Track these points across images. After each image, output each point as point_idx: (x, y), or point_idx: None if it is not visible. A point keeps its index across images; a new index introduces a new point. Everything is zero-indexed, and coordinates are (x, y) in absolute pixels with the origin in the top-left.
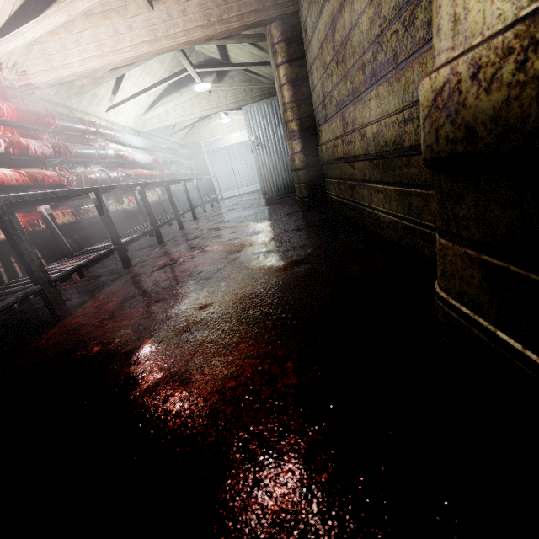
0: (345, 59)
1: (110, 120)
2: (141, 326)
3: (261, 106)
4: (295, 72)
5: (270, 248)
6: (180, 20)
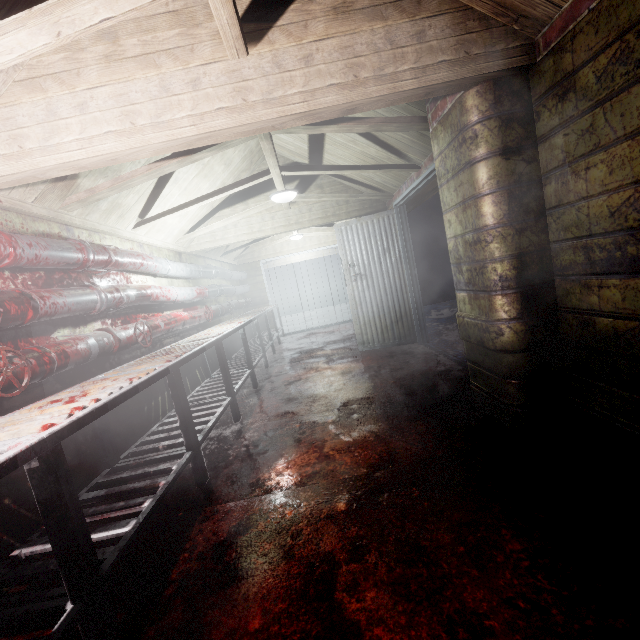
0: None
1: (139, 239)
2: None
3: (363, 223)
4: (514, 172)
5: None
6: (298, 74)
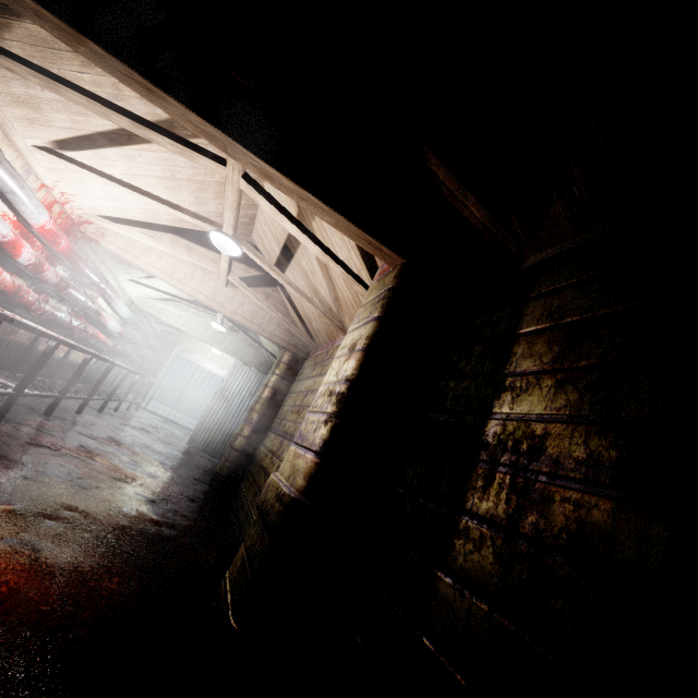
0: (300, 415)
1: (122, 284)
2: (6, 490)
3: (251, 372)
4: (281, 386)
5: (157, 499)
6: (237, 305)
